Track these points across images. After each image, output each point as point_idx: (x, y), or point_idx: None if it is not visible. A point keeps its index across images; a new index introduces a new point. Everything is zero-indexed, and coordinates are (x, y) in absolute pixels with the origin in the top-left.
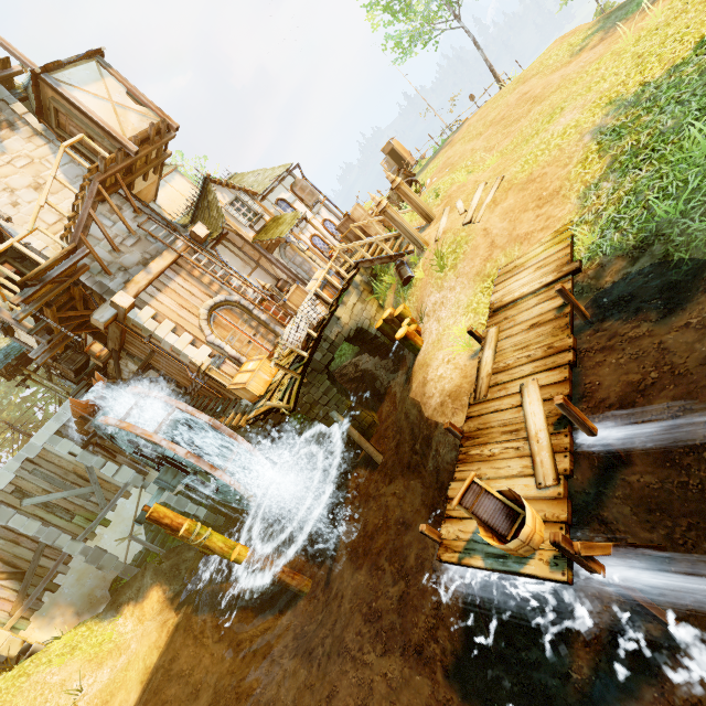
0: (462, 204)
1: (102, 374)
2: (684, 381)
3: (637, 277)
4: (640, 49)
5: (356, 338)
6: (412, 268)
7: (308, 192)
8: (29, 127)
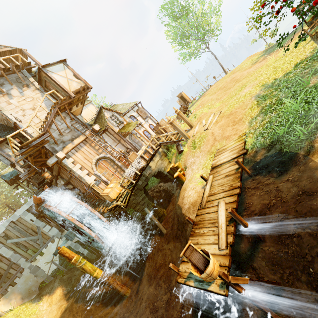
0: (204, 121)
1: (49, 185)
2: (285, 205)
3: (269, 157)
4: (275, 65)
5: (158, 175)
6: (183, 147)
7: (143, 113)
8: (34, 86)
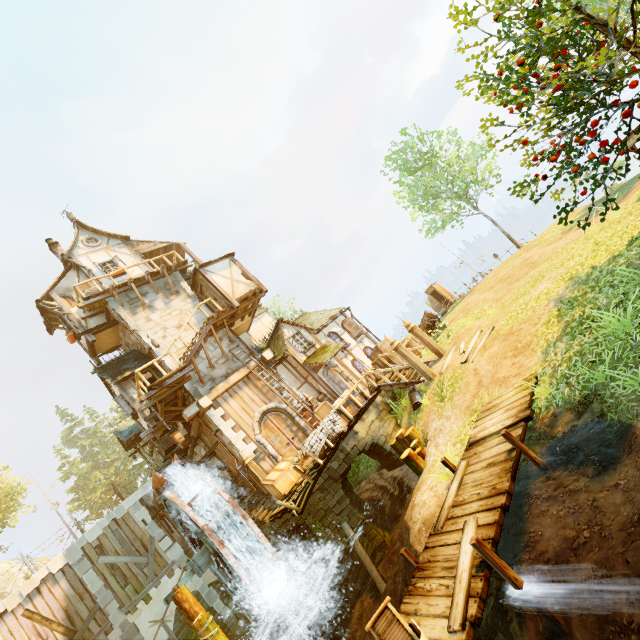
0: (463, 345)
1: (183, 455)
2: (606, 544)
3: (581, 430)
4: (599, 237)
5: (374, 452)
6: (421, 395)
7: (354, 327)
8: (186, 293)
